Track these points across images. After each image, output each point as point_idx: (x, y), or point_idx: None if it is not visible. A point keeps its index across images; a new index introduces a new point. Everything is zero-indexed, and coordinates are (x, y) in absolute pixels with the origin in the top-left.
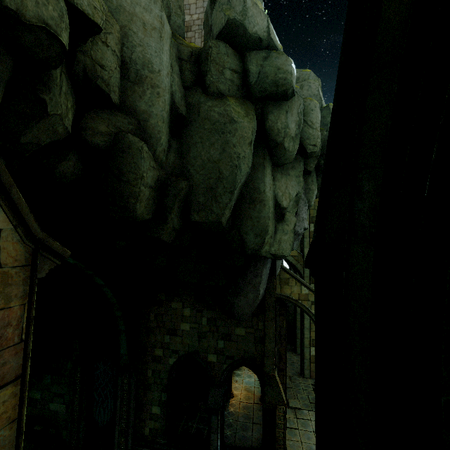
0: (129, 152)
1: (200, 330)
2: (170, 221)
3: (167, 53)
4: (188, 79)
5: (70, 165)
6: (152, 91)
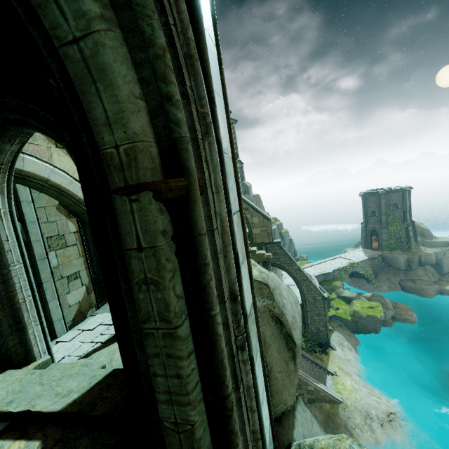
0: None
1: None
2: None
3: None
4: None
5: None
6: None
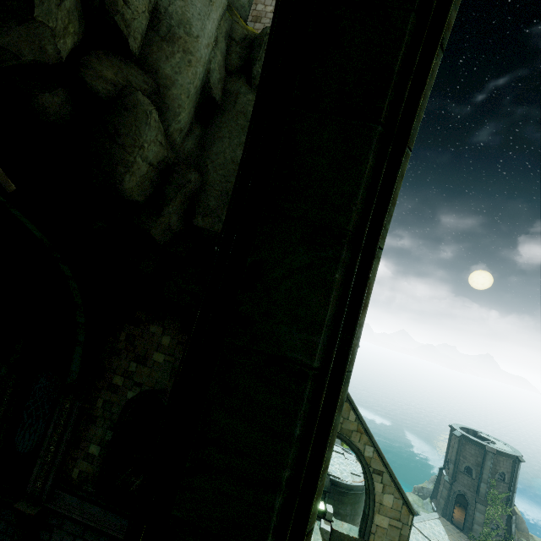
0: (133, 111)
1: (175, 366)
2: (166, 215)
3: (214, 23)
4: (234, 63)
5: (55, 102)
6: (183, 57)
